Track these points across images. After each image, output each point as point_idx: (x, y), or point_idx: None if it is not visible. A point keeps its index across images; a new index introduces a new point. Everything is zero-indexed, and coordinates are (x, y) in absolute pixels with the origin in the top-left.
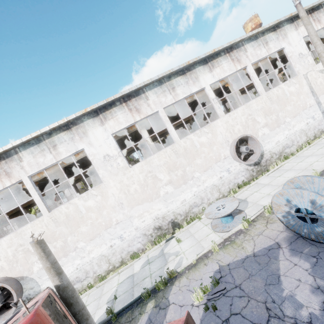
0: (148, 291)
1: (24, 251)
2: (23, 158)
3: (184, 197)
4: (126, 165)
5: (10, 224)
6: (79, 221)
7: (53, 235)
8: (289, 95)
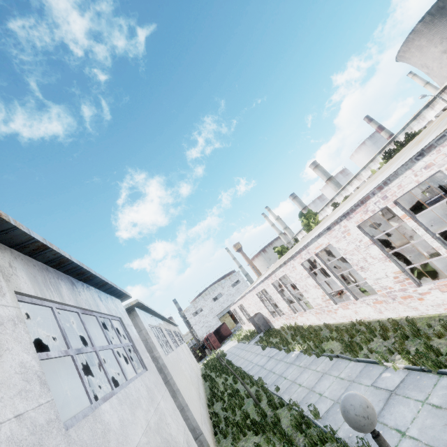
0: None
1: None
2: (362, 174)
3: None
4: None
5: None
6: None
7: None
8: None
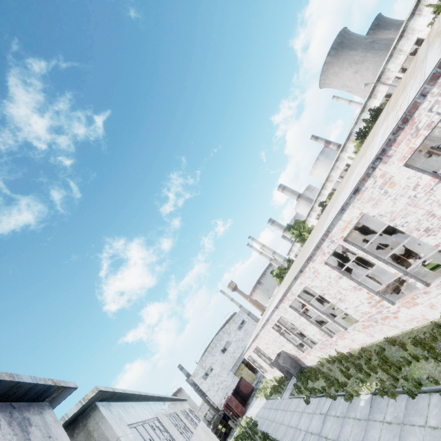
0: None
1: None
2: (332, 175)
3: None
4: None
5: None
6: None
7: None
8: None
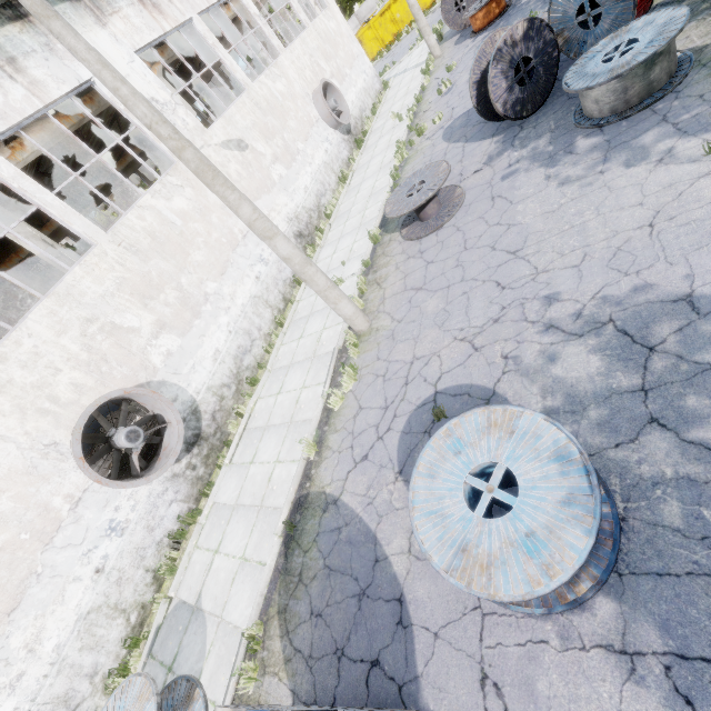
0: None
1: None
2: None
3: None
4: None
5: None
6: None
7: None
8: (183, 223)
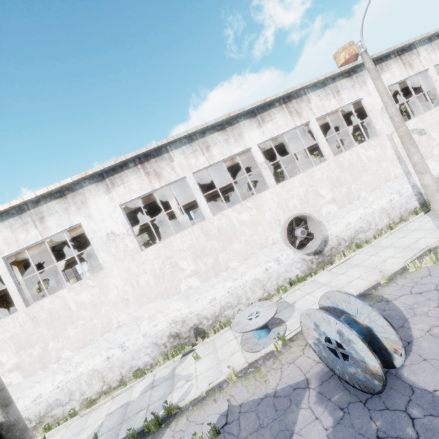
0: (133, 434)
1: None
2: None
3: (214, 295)
4: (137, 247)
5: None
6: (67, 322)
7: (29, 339)
8: (367, 162)
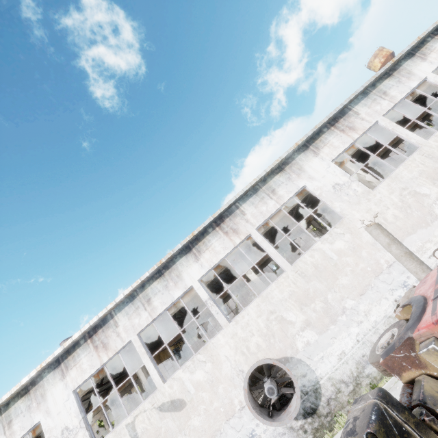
0: None
1: (277, 320)
2: (245, 211)
3: None
4: (366, 189)
5: (251, 288)
6: (334, 271)
7: (306, 295)
8: None
